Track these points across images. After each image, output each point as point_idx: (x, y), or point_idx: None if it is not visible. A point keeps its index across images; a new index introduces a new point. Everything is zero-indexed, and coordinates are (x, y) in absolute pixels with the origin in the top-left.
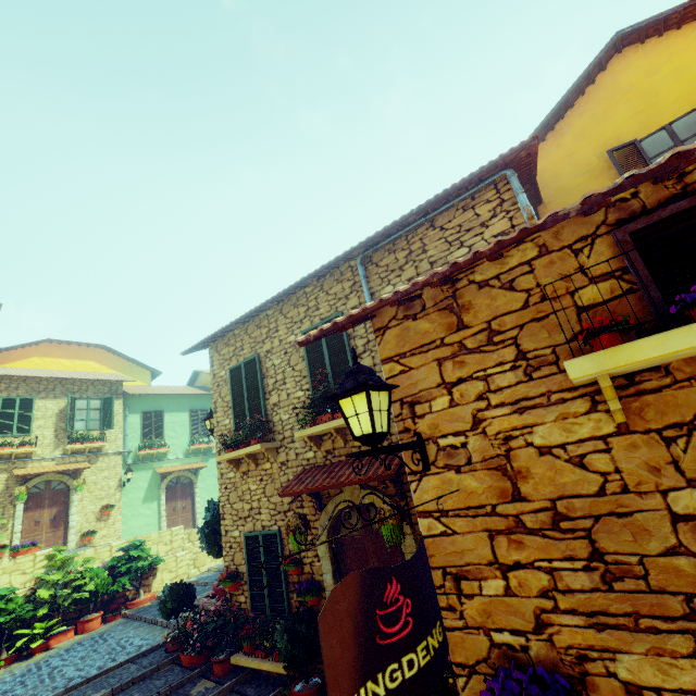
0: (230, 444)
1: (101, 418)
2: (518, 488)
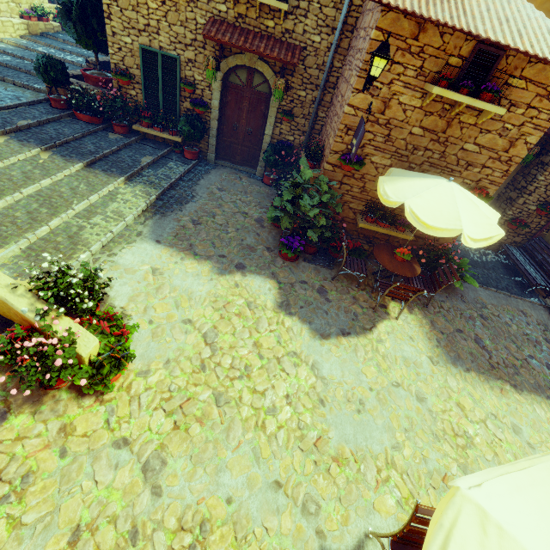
0: None
1: None
2: (385, 111)
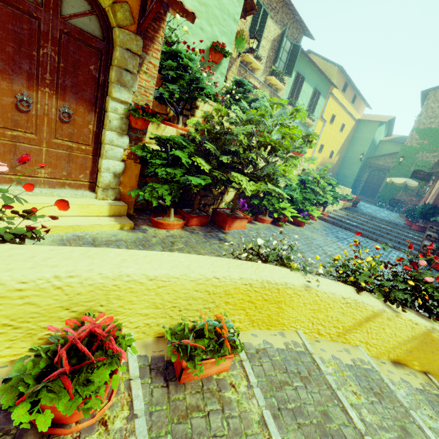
0: None
1: (286, 62)
2: None
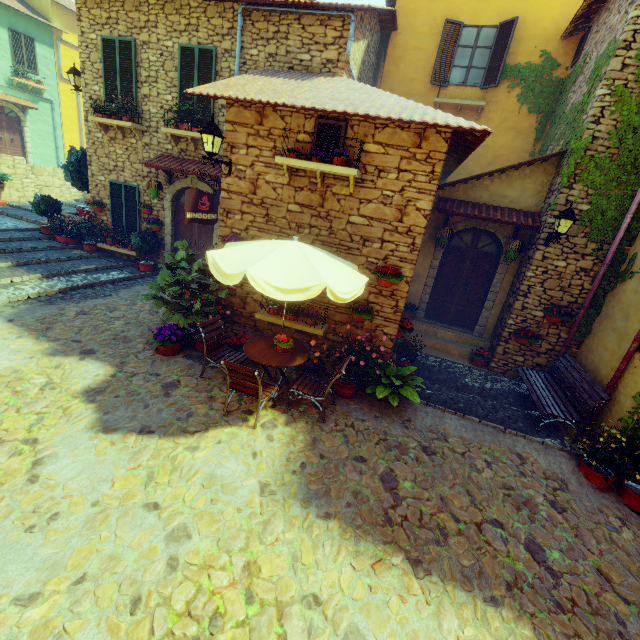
0: (102, 111)
1: None
2: (256, 191)
